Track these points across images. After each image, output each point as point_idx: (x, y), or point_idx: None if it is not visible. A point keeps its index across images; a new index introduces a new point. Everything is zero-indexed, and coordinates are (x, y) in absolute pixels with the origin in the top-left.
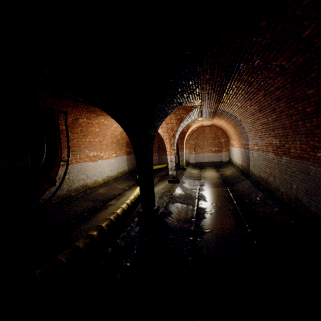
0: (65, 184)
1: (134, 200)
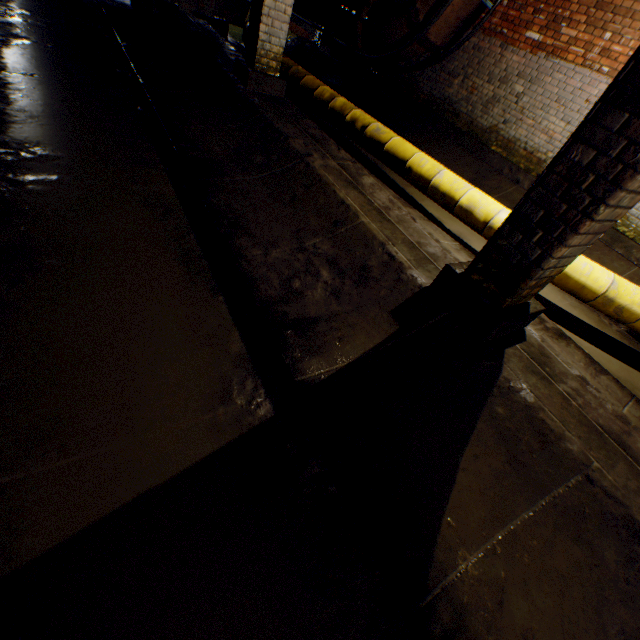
0: (502, 107)
1: (352, 124)
